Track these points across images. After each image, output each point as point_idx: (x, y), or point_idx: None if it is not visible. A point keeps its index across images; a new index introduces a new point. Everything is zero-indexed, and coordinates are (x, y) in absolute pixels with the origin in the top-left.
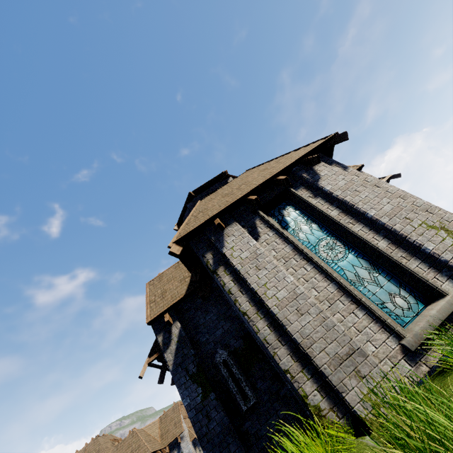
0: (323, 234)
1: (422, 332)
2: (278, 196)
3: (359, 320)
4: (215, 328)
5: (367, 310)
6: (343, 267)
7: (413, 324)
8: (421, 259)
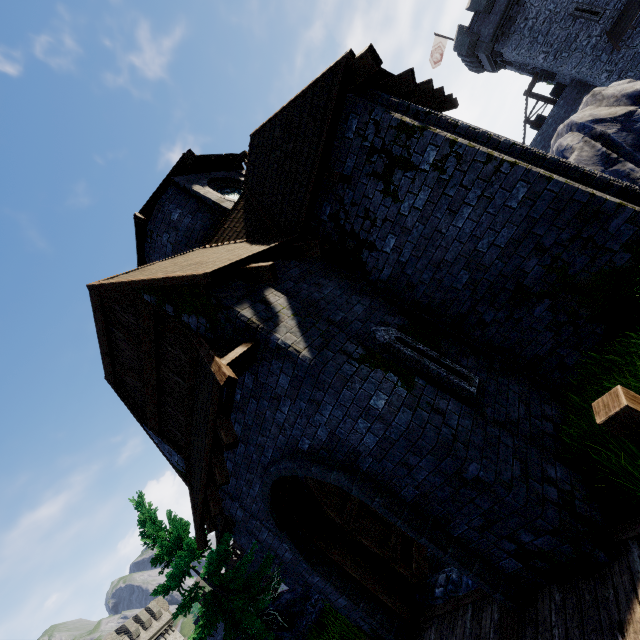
0: None
1: None
2: None
3: None
4: (349, 304)
5: None
6: None
7: None
8: None
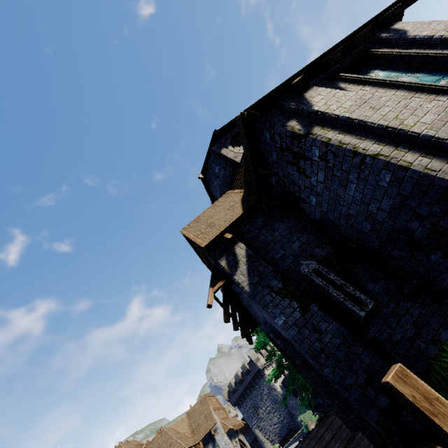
0: (436, 77)
1: None
2: (357, 60)
3: None
4: (289, 242)
5: None
6: None
7: None
8: None
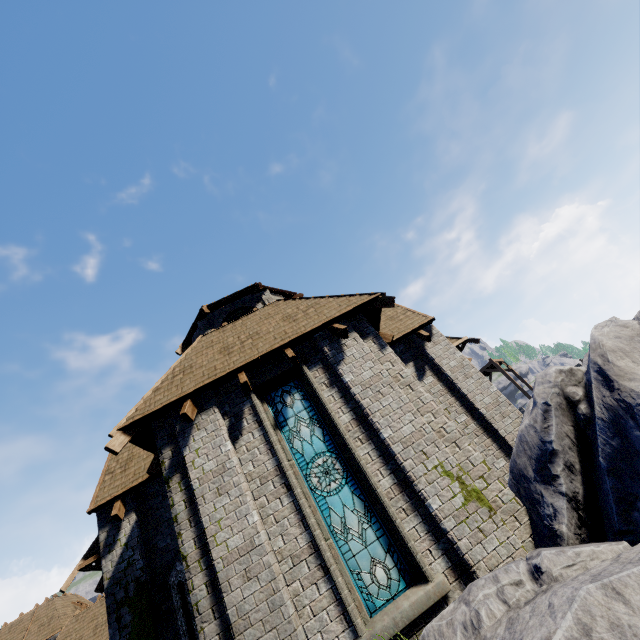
0: (324, 447)
1: (382, 633)
2: (285, 373)
3: (320, 597)
4: None
5: (334, 583)
6: (331, 506)
7: (381, 615)
8: (423, 517)
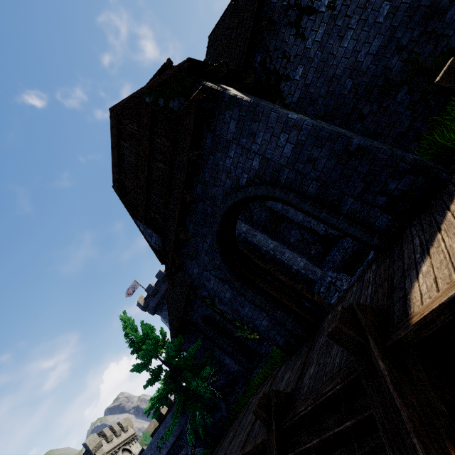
0: None
1: None
2: None
3: None
4: None
5: None
6: None
7: None
8: None
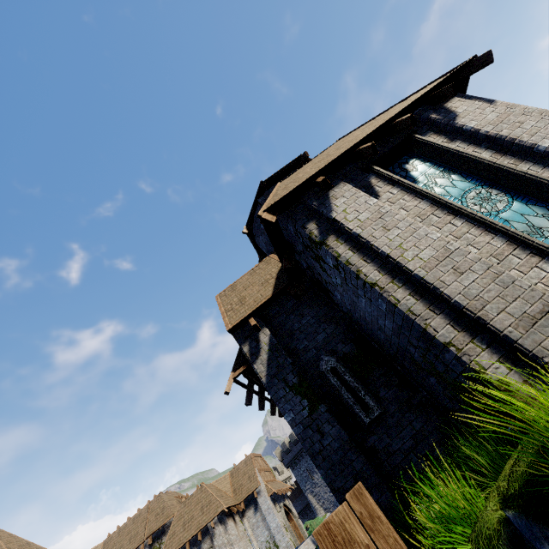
0: (470, 184)
1: None
2: (398, 147)
3: (548, 274)
4: (315, 333)
5: None
6: (508, 219)
7: None
8: None
